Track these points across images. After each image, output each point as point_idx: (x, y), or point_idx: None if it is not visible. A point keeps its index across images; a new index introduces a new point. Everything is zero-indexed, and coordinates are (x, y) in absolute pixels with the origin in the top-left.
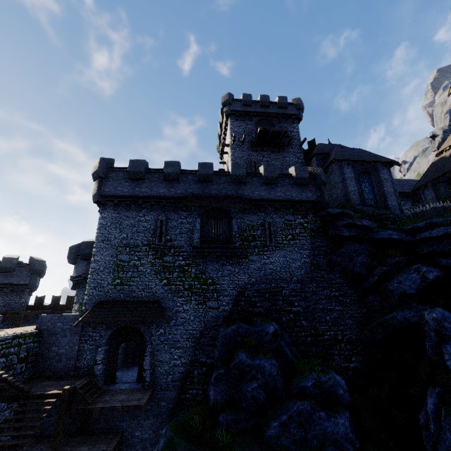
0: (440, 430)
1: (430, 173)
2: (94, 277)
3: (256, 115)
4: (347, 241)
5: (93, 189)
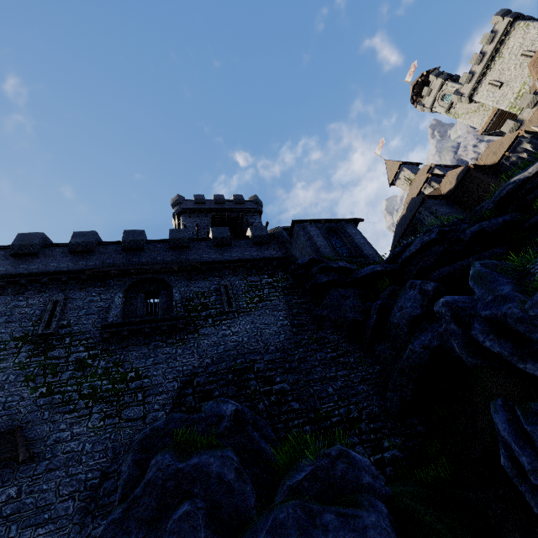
0: (537, 459)
1: (398, 231)
2: None
3: (212, 211)
4: (329, 290)
5: None
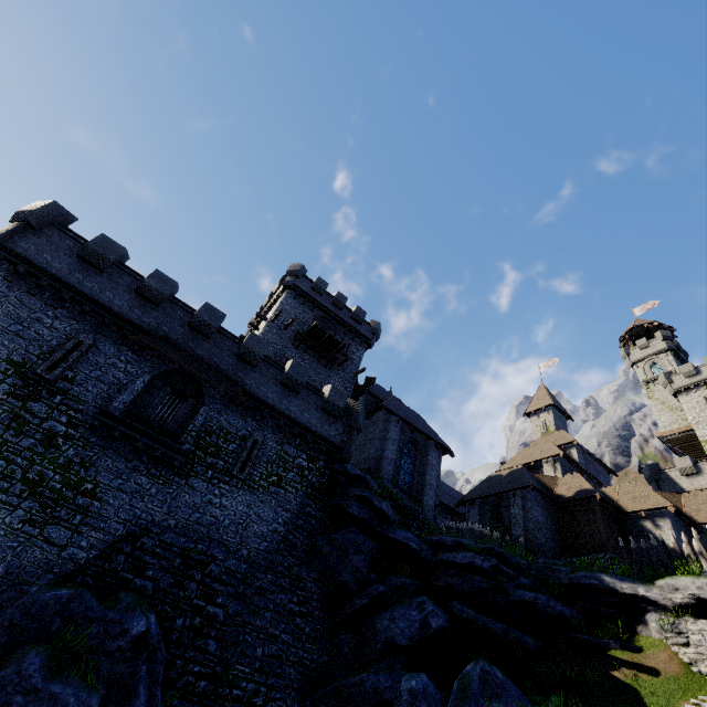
0: None
1: (483, 487)
2: None
3: (322, 308)
4: (351, 524)
5: None
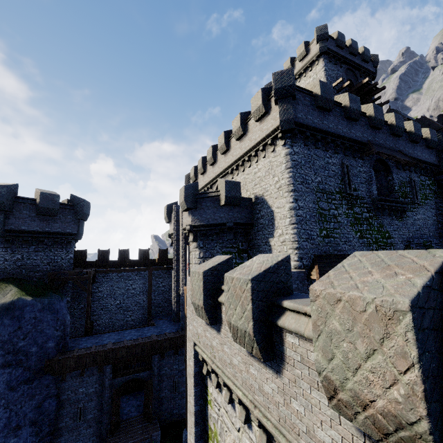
0: None
1: None
2: (303, 228)
3: (346, 62)
4: None
5: (278, 111)
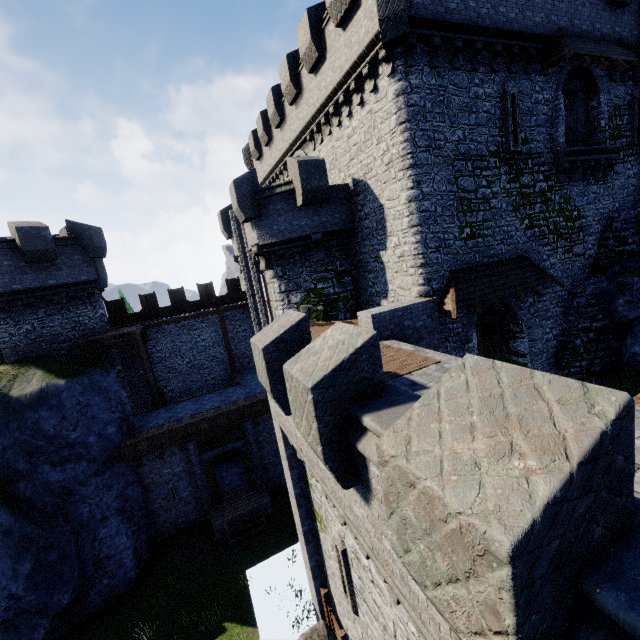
0: None
1: None
2: (431, 230)
3: None
4: None
5: None
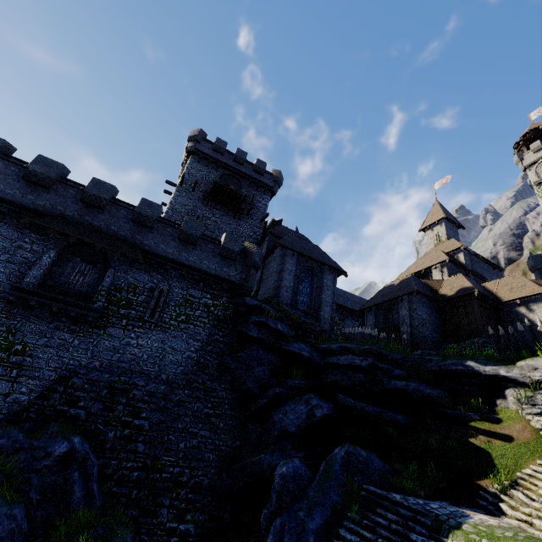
0: None
1: (378, 296)
2: None
3: (225, 167)
4: (253, 344)
5: None
